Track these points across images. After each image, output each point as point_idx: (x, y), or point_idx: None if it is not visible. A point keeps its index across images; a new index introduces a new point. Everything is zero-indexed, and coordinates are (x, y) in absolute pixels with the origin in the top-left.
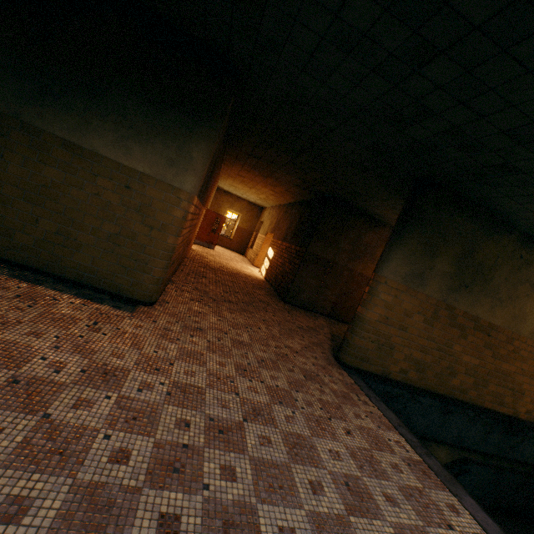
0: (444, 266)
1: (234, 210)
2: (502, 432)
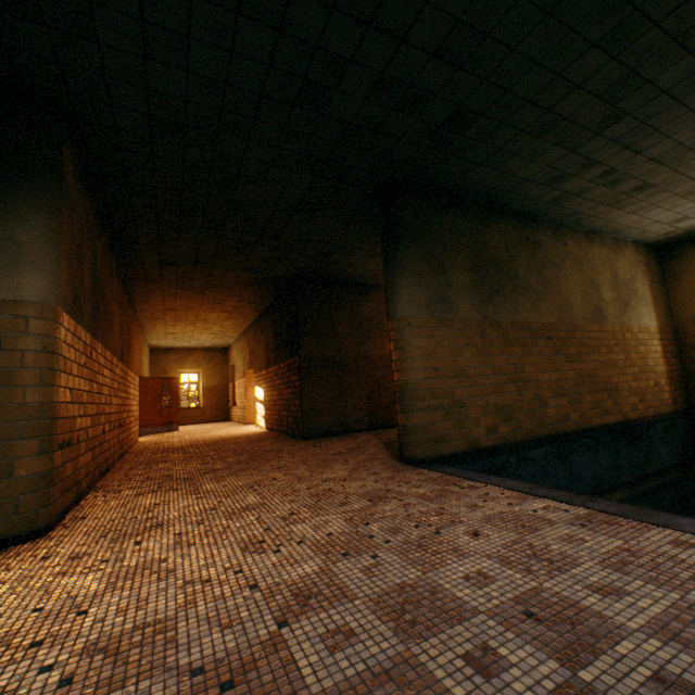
0: (462, 277)
1: (188, 368)
2: (628, 445)
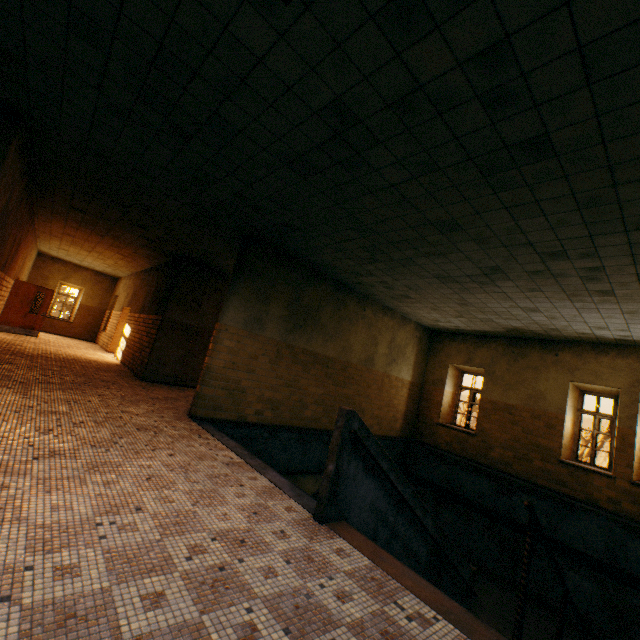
0: (279, 310)
1: (71, 283)
2: None
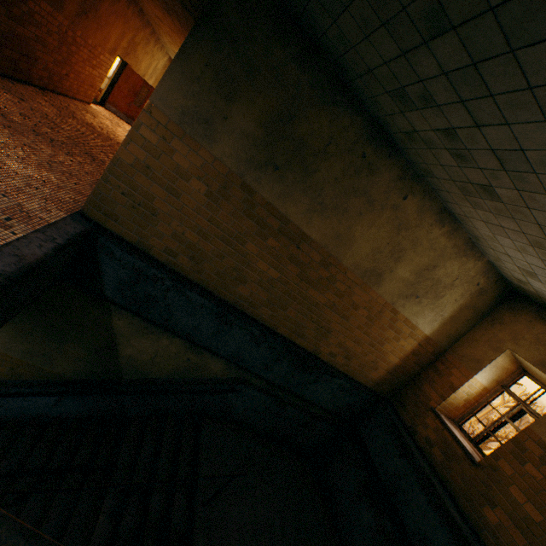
0: (247, 123)
1: None
2: (293, 365)
